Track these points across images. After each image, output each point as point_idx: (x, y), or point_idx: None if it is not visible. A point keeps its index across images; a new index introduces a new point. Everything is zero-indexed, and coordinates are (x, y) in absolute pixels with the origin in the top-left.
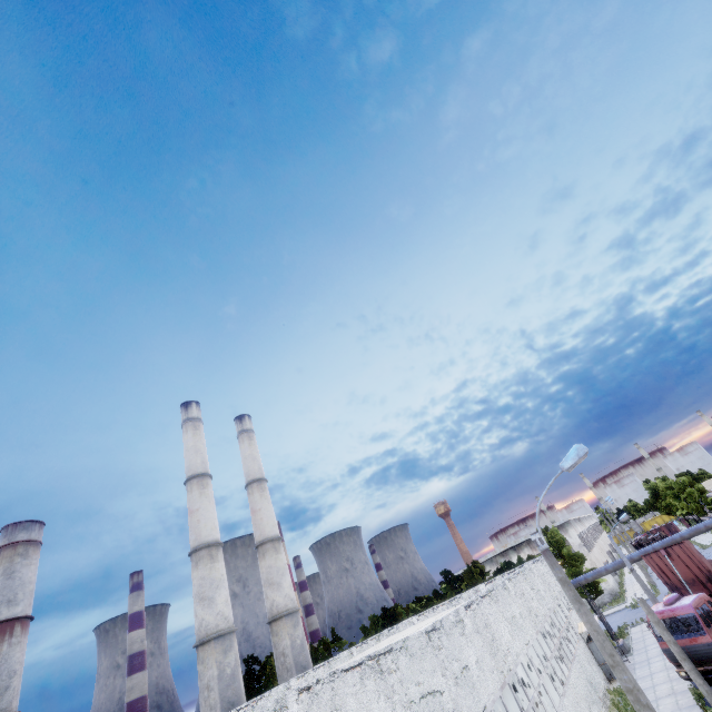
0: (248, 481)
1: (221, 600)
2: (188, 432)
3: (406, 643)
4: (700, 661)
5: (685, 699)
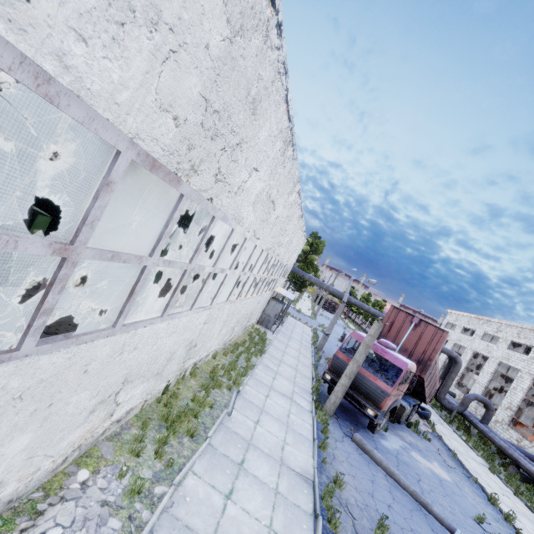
0: None
1: None
2: None
3: None
4: (356, 388)
5: (303, 381)
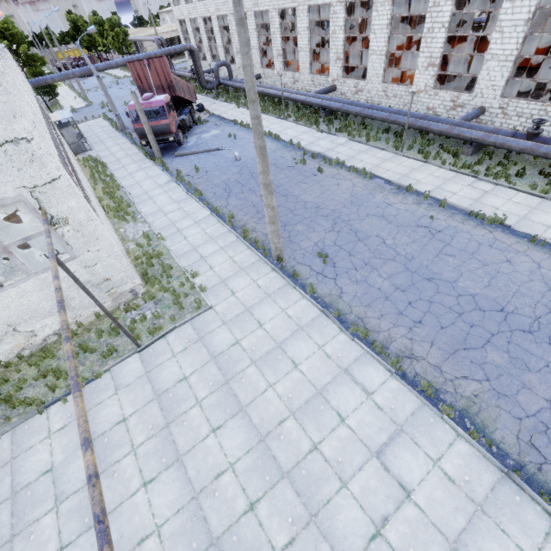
0: None
1: None
2: None
3: None
4: (158, 135)
5: (138, 157)
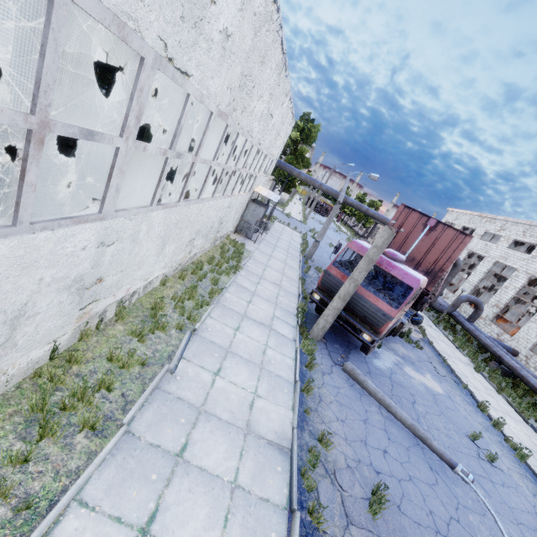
0: None
1: None
2: None
3: None
4: (351, 310)
5: (287, 300)
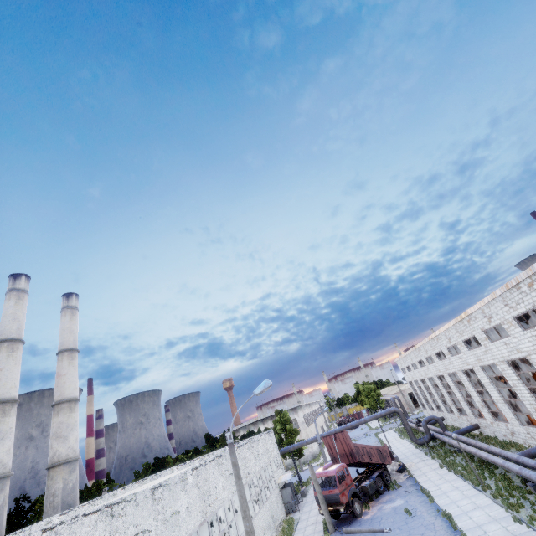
0: (61, 349)
1: (4, 449)
2: (11, 300)
3: (136, 496)
4: (331, 504)
5: (320, 526)
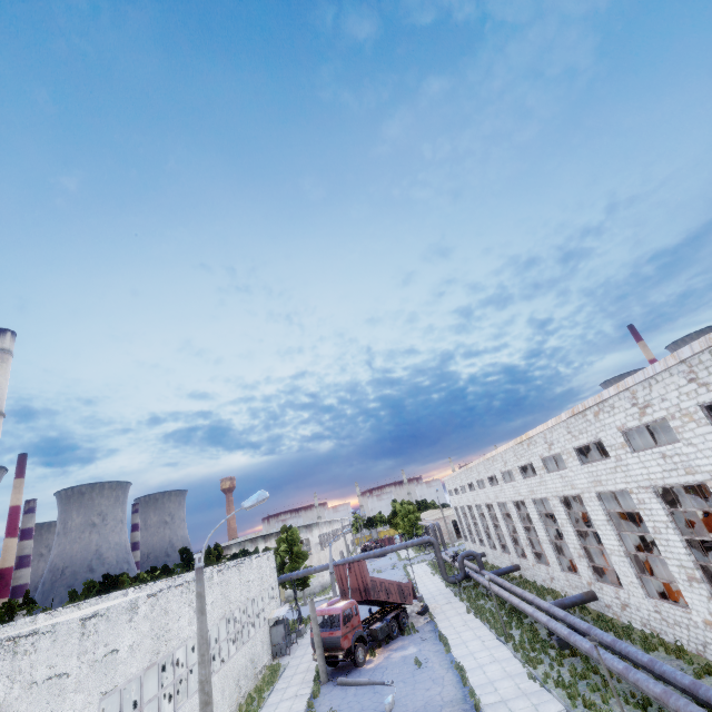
0: None
1: None
2: None
3: (56, 627)
4: (329, 648)
5: (311, 675)
